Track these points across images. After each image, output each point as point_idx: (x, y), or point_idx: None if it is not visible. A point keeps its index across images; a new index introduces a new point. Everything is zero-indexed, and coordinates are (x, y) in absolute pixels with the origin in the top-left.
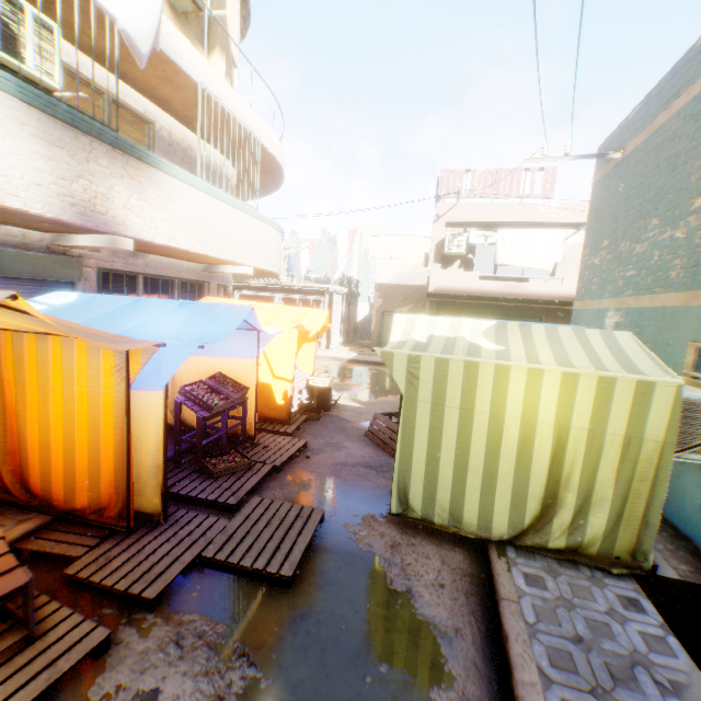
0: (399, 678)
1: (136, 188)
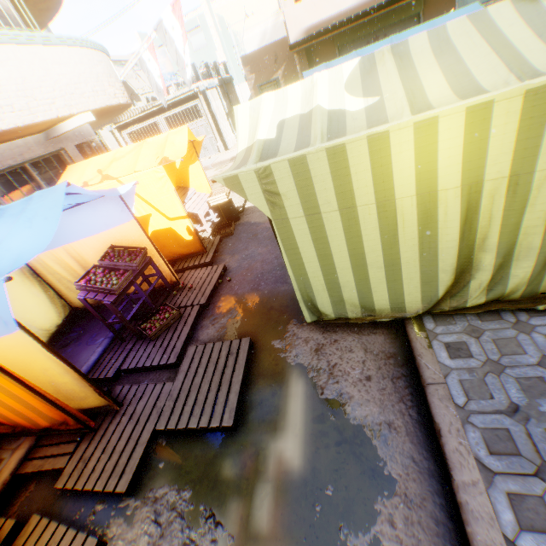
0: (345, 498)
1: None
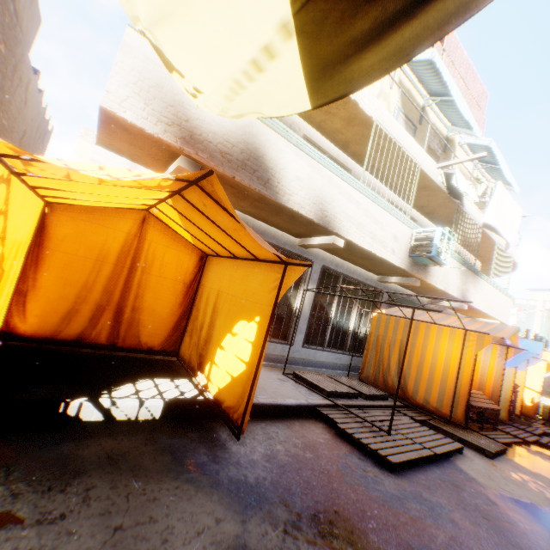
0: None
1: (473, 286)
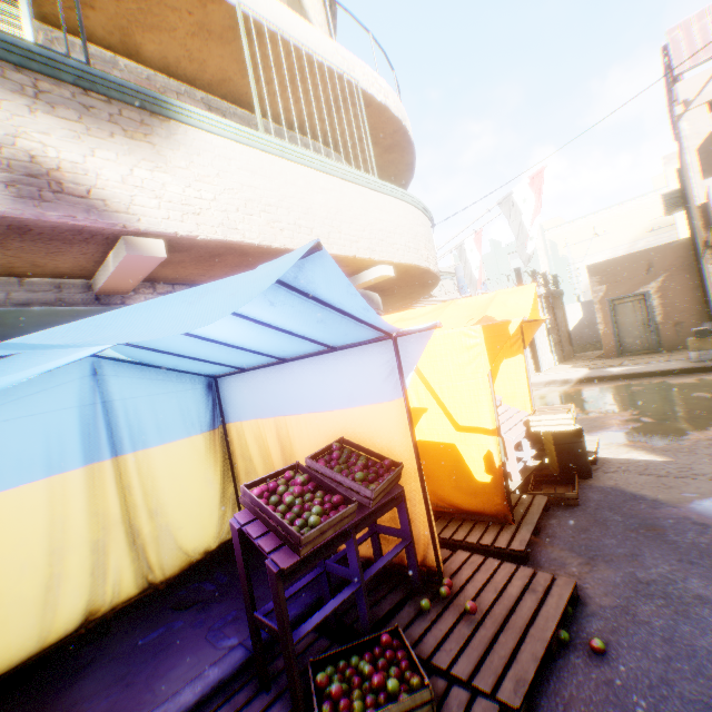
0: None
1: (143, 154)
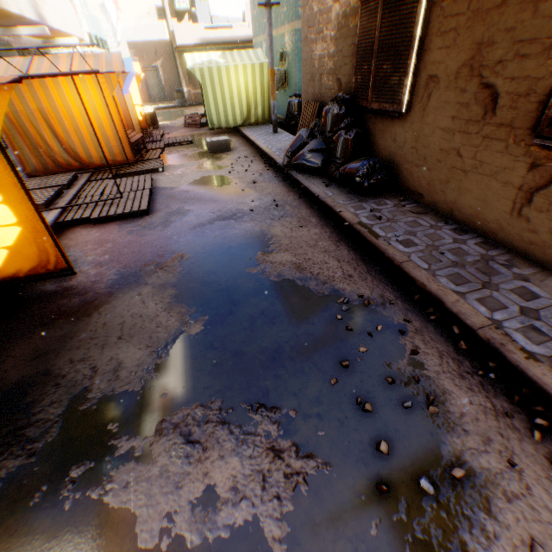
0: None
1: None
